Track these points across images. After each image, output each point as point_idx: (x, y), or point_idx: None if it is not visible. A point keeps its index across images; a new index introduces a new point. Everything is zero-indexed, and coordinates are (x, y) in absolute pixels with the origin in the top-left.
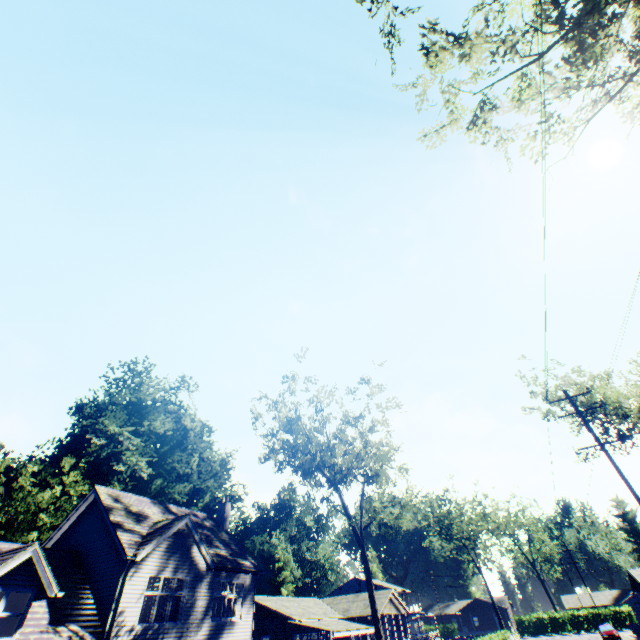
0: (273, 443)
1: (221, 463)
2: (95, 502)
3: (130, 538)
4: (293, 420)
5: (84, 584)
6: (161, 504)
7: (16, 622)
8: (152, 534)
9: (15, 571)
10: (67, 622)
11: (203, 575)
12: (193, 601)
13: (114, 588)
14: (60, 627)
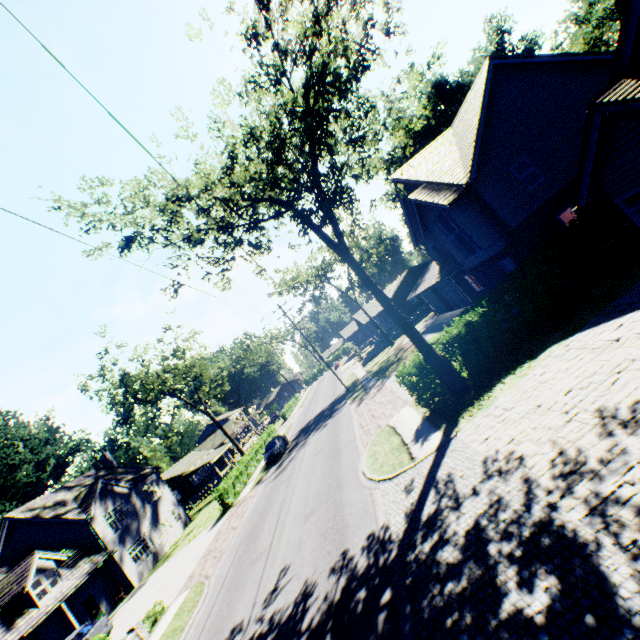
0: (115, 399)
1: (48, 430)
2: (14, 523)
3: (74, 513)
4: (126, 379)
5: (62, 551)
6: (61, 489)
7: (58, 579)
8: (86, 502)
9: (36, 568)
10: (78, 562)
11: (130, 494)
12: (134, 506)
13: (88, 535)
14: (78, 565)
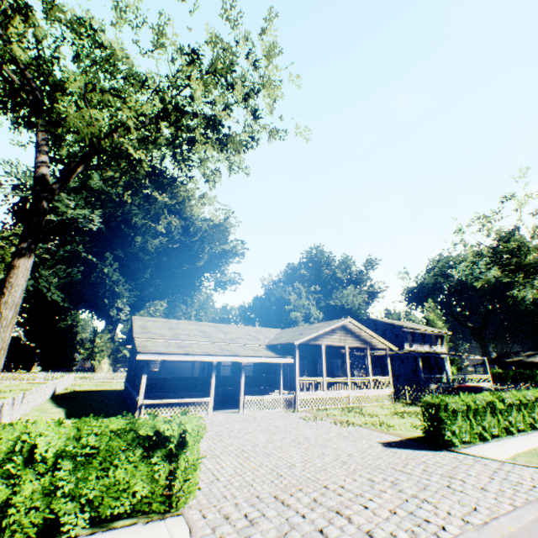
0: None
1: (205, 221)
2: None
3: None
4: None
5: None
6: None
7: None
8: None
9: None
10: None
11: None
12: None
13: None
14: None
